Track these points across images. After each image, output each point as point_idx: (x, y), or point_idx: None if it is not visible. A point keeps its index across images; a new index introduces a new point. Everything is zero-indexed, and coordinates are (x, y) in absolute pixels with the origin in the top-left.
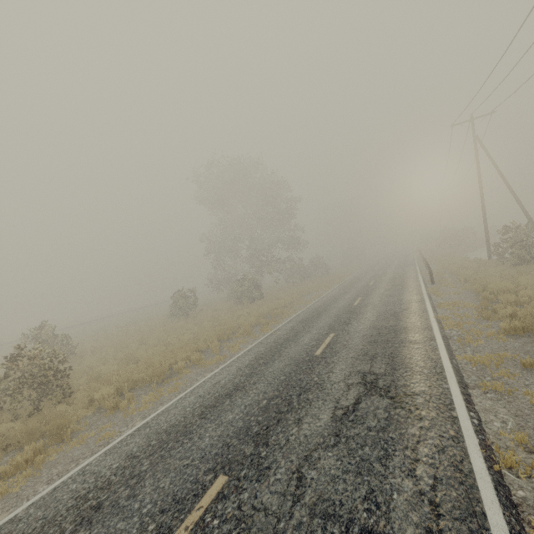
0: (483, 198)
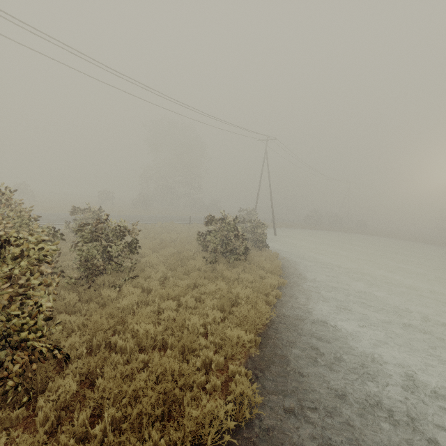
0: (259, 189)
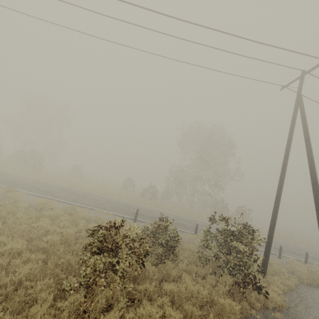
0: (280, 180)
